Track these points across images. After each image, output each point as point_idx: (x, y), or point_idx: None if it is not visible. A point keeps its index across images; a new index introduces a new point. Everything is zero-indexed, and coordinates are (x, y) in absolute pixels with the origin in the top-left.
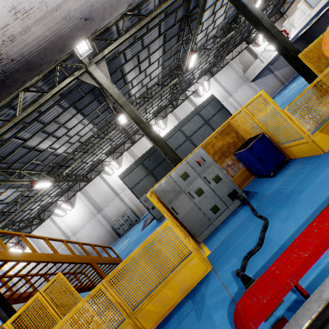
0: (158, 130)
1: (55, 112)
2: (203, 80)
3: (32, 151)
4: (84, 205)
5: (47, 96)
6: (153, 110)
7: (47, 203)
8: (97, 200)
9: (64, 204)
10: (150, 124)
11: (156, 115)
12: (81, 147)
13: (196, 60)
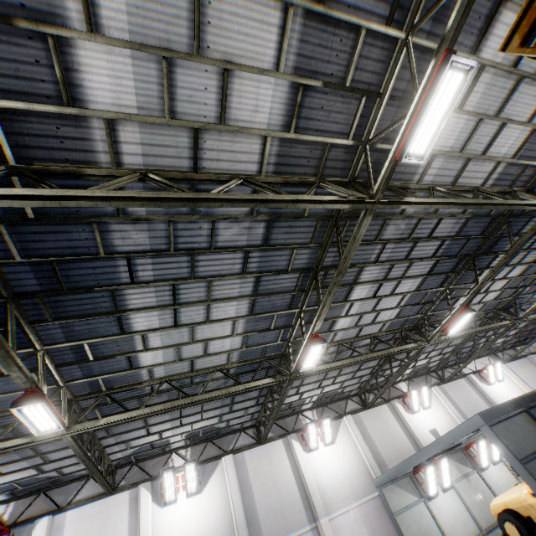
0: (417, 405)
1: (427, 250)
2: (487, 362)
3: (346, 288)
4: (224, 501)
5: (514, 202)
6: (419, 363)
7: (162, 443)
8: (259, 503)
9: (193, 466)
10: (399, 387)
11: (410, 378)
12: (342, 345)
13: (530, 313)
